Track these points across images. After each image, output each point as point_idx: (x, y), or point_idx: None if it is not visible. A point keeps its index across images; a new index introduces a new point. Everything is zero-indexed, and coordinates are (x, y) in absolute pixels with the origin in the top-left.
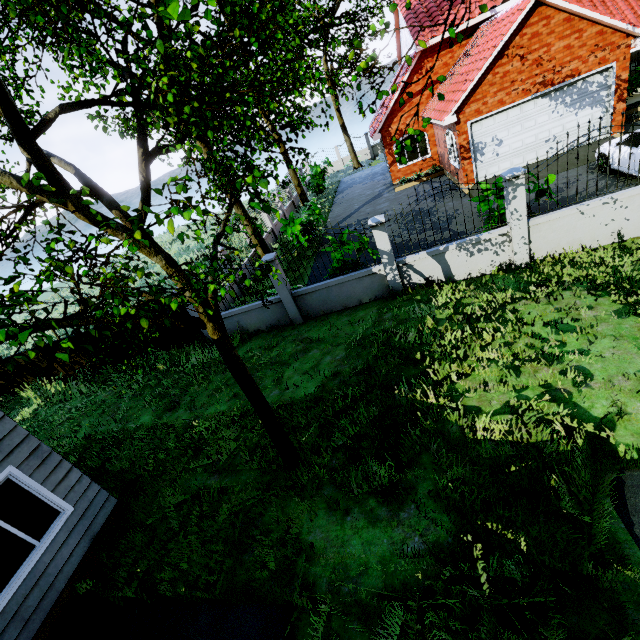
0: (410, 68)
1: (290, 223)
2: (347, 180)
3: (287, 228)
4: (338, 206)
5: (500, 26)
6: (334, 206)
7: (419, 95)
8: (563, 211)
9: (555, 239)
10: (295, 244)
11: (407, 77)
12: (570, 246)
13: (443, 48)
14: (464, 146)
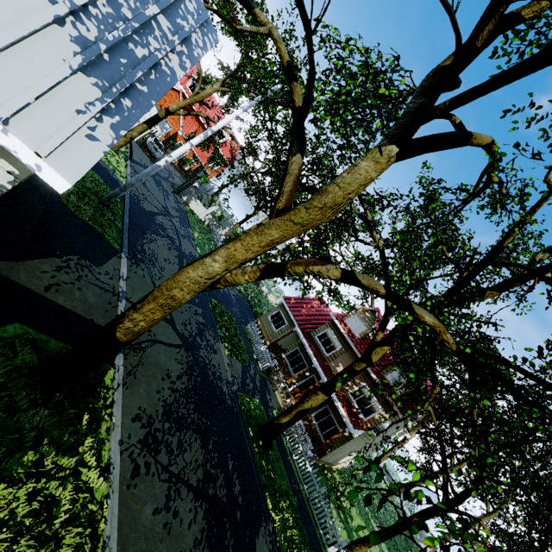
0: None
1: None
2: None
3: None
4: None
5: None
6: None
7: None
8: None
9: None
10: None
11: None
12: None
13: None
14: None
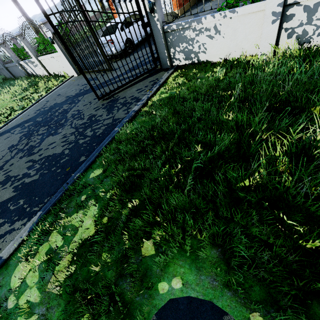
0: None
1: None
2: None
3: None
4: None
5: None
6: None
7: None
8: (43, 56)
9: (51, 68)
10: None
11: None
12: (57, 73)
13: None
14: (110, 1)
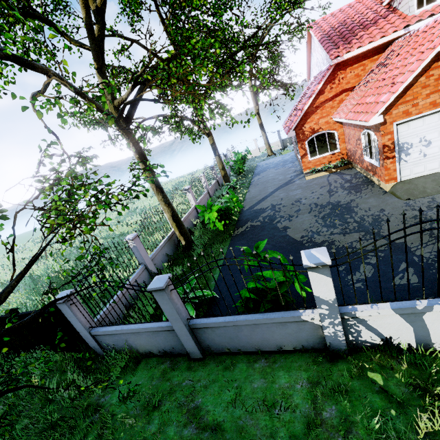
0: (324, 78)
1: (207, 209)
2: (262, 164)
3: (204, 213)
4: (254, 187)
5: (432, 31)
6: (251, 187)
7: (331, 100)
8: None
9: None
10: (211, 227)
11: (321, 86)
12: None
13: (355, 62)
14: (388, 145)
